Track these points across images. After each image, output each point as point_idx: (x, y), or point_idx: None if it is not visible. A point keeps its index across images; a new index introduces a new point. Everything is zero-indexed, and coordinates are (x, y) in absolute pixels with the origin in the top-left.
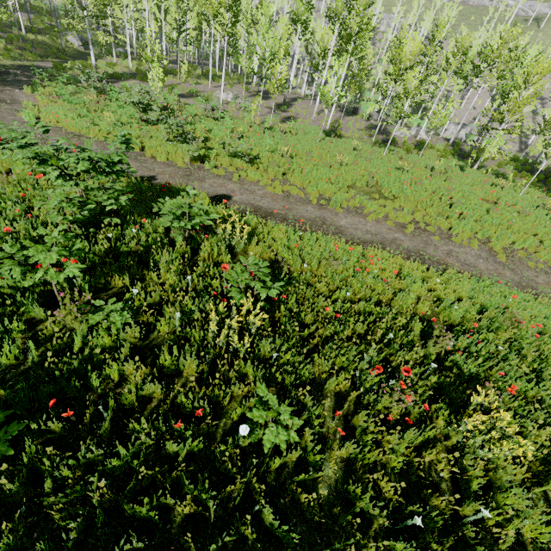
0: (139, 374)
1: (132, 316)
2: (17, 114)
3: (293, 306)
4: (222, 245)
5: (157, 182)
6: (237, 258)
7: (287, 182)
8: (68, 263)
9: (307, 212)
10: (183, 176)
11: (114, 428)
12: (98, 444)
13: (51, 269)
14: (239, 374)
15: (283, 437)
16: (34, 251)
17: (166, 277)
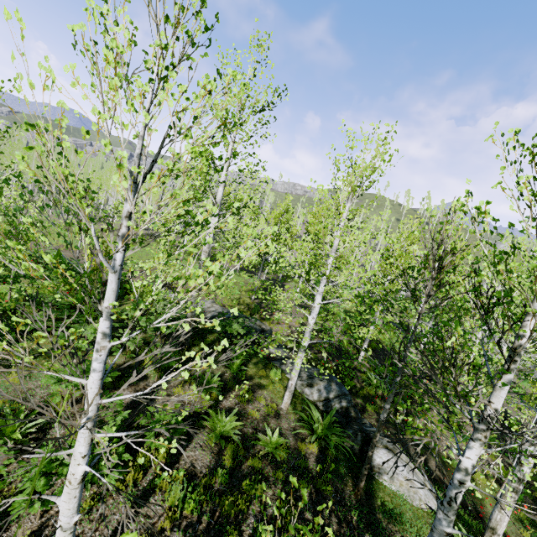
0: None
1: None
2: None
3: None
4: None
5: None
6: None
7: None
8: None
9: None
10: None
11: None
12: None
13: None
14: None
15: None
16: None
17: None
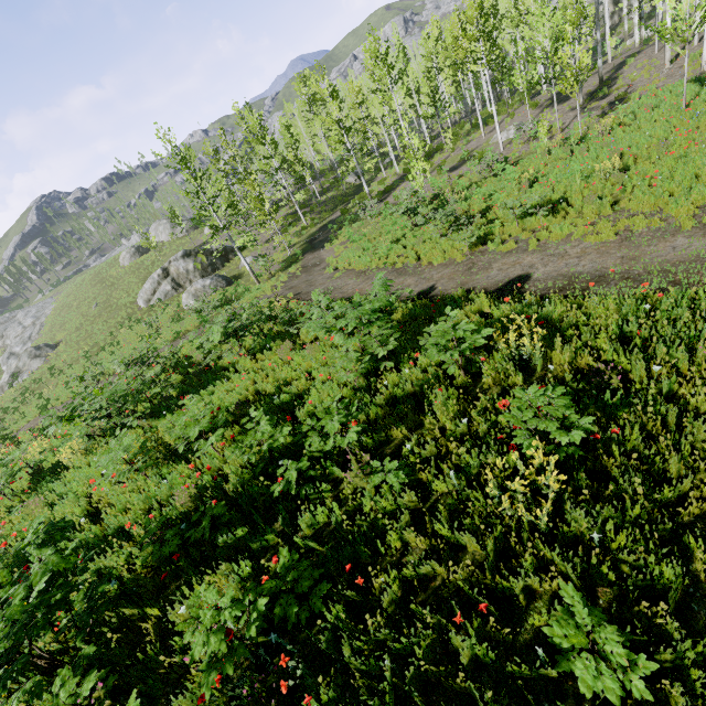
0: (420, 544)
1: (409, 474)
2: (323, 273)
3: (636, 444)
4: (508, 364)
5: (436, 292)
6: (535, 375)
7: (622, 215)
8: (350, 425)
9: (675, 249)
10: (464, 272)
11: (401, 603)
12: (389, 618)
13: (337, 435)
14: (543, 559)
15: (610, 683)
16: (324, 422)
17: (443, 421)
